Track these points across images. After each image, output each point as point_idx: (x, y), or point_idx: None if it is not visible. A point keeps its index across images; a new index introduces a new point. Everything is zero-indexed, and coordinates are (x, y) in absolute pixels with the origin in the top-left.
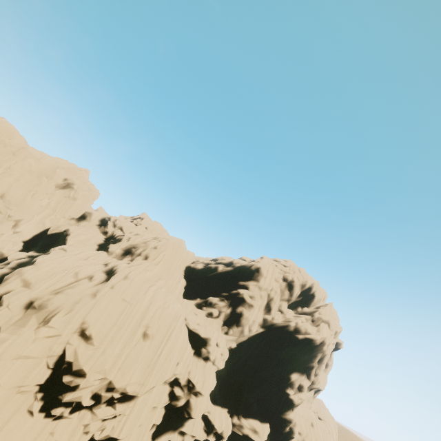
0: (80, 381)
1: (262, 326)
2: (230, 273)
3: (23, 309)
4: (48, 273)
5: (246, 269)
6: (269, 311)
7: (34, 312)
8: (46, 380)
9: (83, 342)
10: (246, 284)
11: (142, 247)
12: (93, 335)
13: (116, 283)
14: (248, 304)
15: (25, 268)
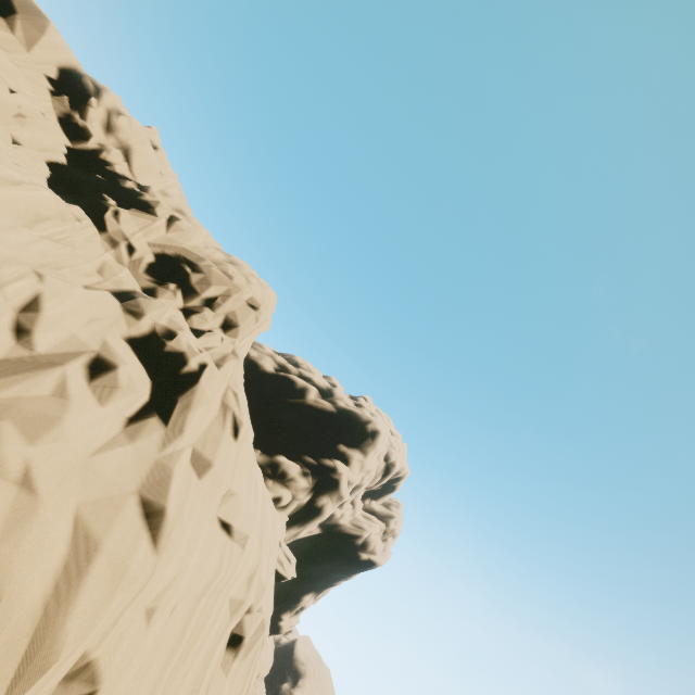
0: None
1: (321, 523)
2: (329, 417)
3: None
4: None
5: (358, 423)
6: (342, 502)
7: None
8: None
9: None
10: (349, 453)
11: (218, 280)
12: None
13: (203, 441)
14: (339, 494)
15: None
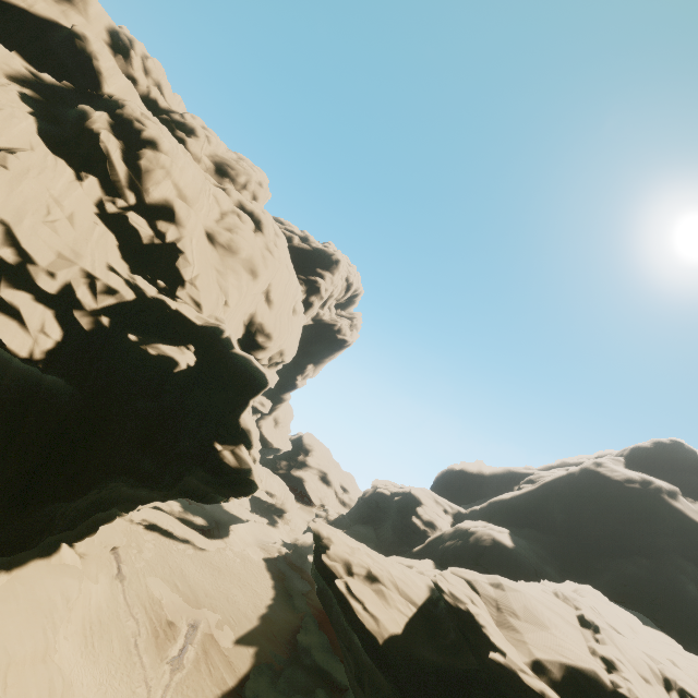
0: (272, 343)
1: (312, 319)
2: (309, 253)
3: (209, 243)
4: (197, 186)
5: (326, 256)
6: (323, 307)
7: (230, 254)
8: (242, 335)
9: (268, 306)
10: (323, 273)
11: (244, 173)
12: (276, 301)
13: (275, 240)
14: (321, 296)
15: (161, 157)
